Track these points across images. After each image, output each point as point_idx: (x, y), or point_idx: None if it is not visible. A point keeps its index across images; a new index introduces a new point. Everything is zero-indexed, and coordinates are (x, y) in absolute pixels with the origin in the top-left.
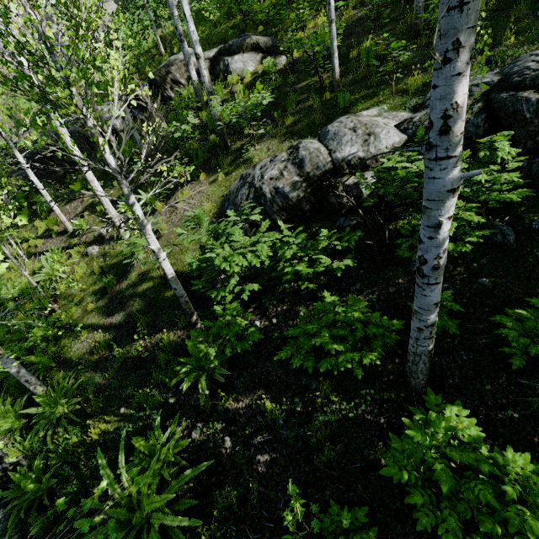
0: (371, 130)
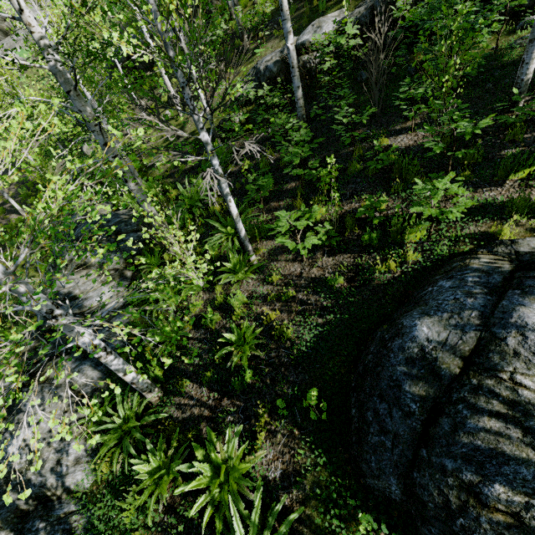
0: (320, 24)
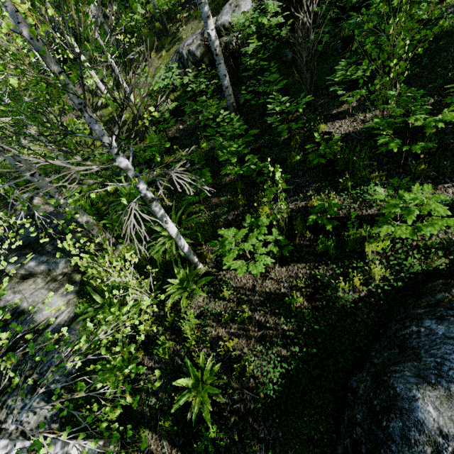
0: (238, 3)
